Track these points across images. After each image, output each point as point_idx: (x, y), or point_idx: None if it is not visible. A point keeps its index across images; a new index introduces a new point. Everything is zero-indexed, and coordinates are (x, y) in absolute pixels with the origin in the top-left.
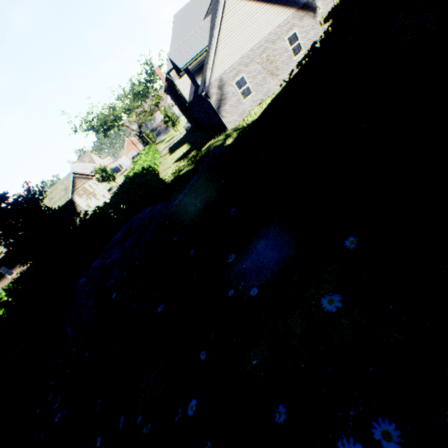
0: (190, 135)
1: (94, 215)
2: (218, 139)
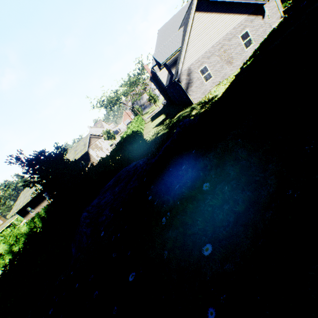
0: (166, 108)
1: (99, 163)
2: (185, 111)
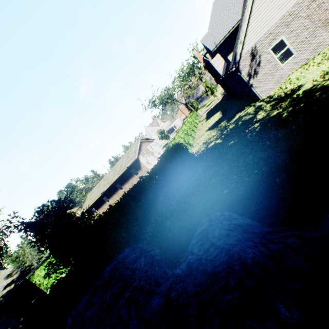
0: (224, 102)
1: (139, 184)
2: (247, 112)
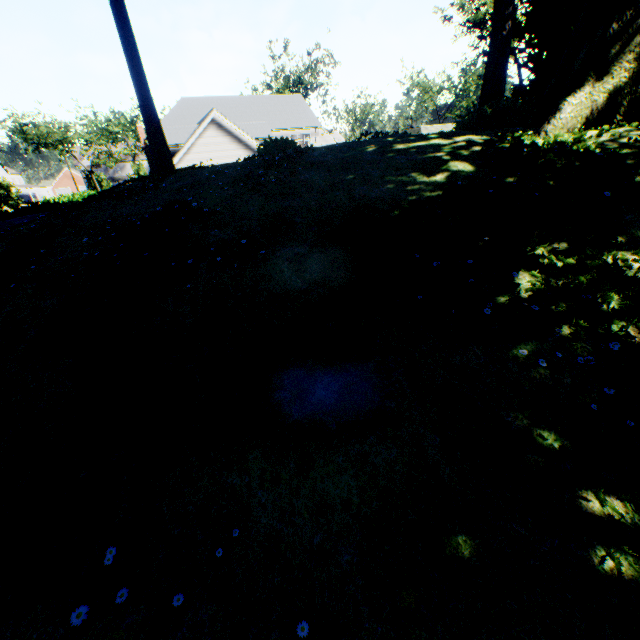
0: None
1: None
2: None
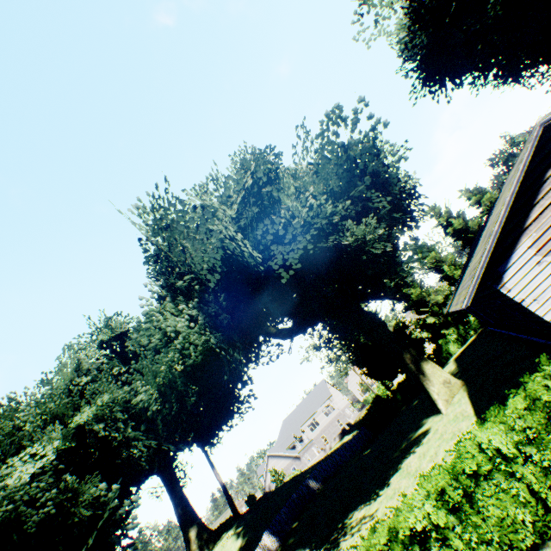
0: None
1: None
2: None
